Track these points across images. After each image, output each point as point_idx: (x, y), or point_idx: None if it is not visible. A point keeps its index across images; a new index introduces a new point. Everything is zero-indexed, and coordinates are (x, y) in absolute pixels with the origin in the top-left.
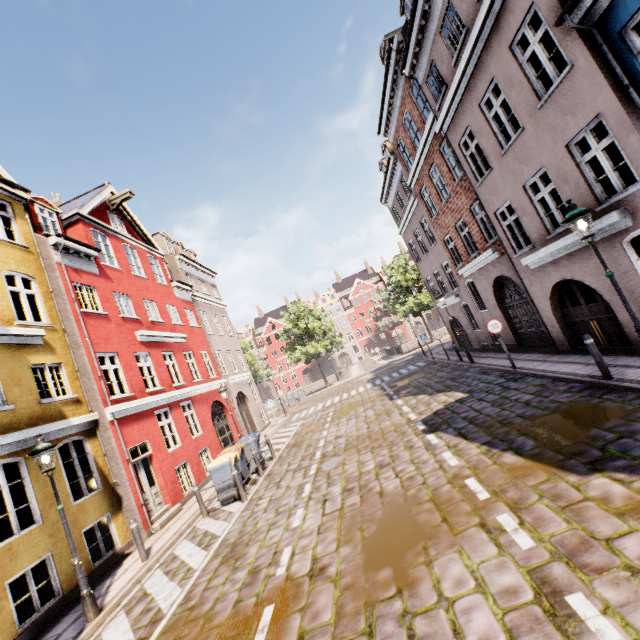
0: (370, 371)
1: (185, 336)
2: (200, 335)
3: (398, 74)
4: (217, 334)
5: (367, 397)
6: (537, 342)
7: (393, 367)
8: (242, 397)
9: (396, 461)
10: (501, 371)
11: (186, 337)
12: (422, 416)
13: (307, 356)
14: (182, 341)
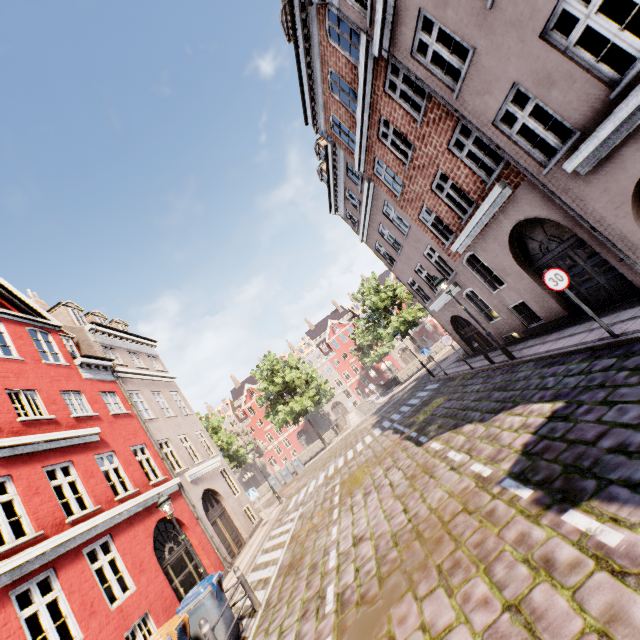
0: (371, 414)
1: (96, 431)
2: (130, 423)
3: (308, 26)
4: (162, 416)
5: (381, 449)
6: (604, 300)
7: (397, 401)
8: (213, 495)
9: (545, 637)
10: (583, 351)
11: (99, 432)
12: (502, 465)
13: (293, 415)
14: (91, 439)
